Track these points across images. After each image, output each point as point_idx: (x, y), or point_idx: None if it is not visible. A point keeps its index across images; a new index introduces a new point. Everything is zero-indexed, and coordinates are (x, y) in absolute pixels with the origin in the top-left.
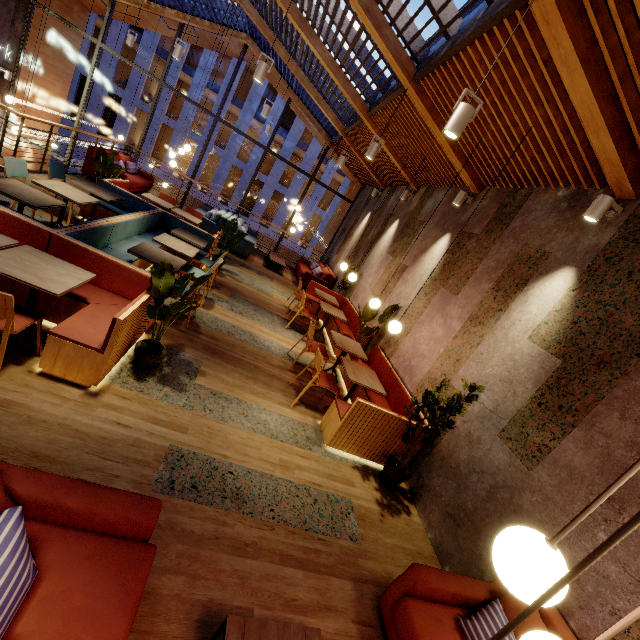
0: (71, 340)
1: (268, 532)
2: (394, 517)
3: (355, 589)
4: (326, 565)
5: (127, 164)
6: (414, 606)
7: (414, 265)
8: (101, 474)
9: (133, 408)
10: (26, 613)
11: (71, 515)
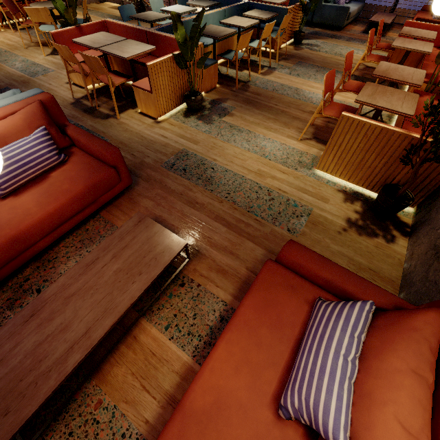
0: (140, 88)
1: (216, 202)
2: (361, 236)
3: (265, 255)
4: (249, 234)
5: None
6: (271, 267)
7: None
8: (142, 154)
9: (174, 130)
10: (57, 171)
11: (84, 146)
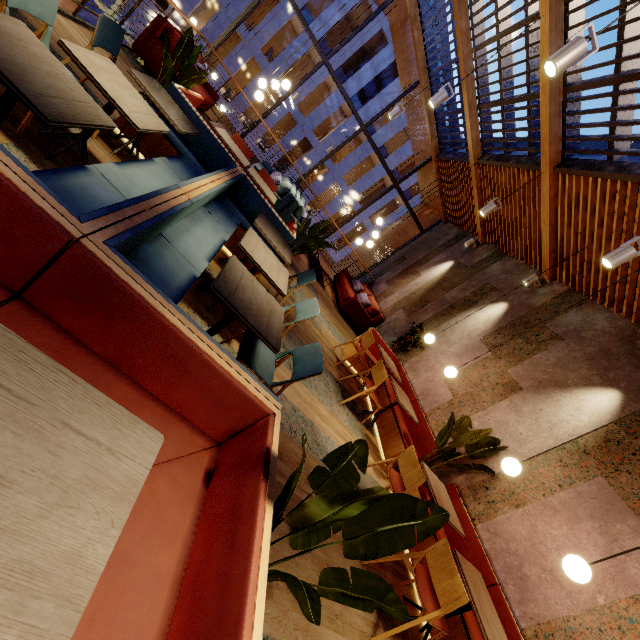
0: None
1: None
2: None
3: None
4: None
5: (195, 64)
6: None
7: (538, 396)
8: None
9: None
10: None
11: None
